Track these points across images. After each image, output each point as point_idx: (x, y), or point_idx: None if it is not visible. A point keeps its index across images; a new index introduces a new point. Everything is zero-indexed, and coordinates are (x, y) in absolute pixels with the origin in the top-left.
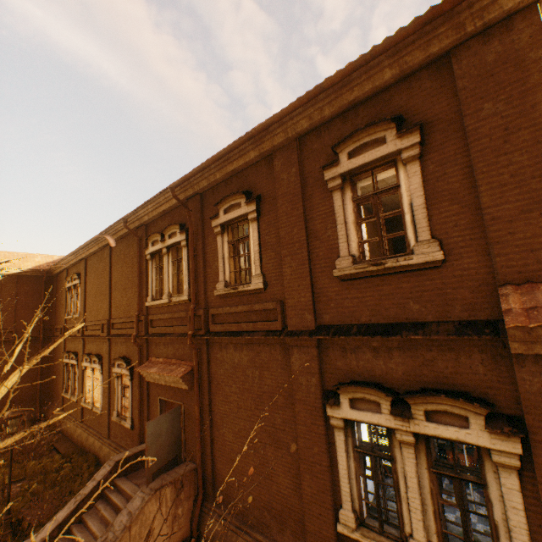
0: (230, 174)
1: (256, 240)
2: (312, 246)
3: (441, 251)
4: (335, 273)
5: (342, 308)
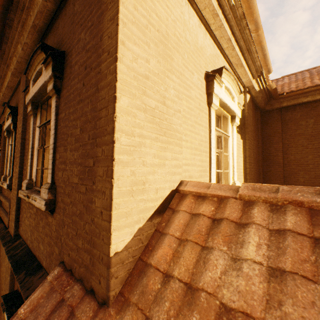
0: (11, 90)
1: (13, 148)
2: (25, 163)
3: (44, 201)
4: (19, 193)
5: (25, 225)
